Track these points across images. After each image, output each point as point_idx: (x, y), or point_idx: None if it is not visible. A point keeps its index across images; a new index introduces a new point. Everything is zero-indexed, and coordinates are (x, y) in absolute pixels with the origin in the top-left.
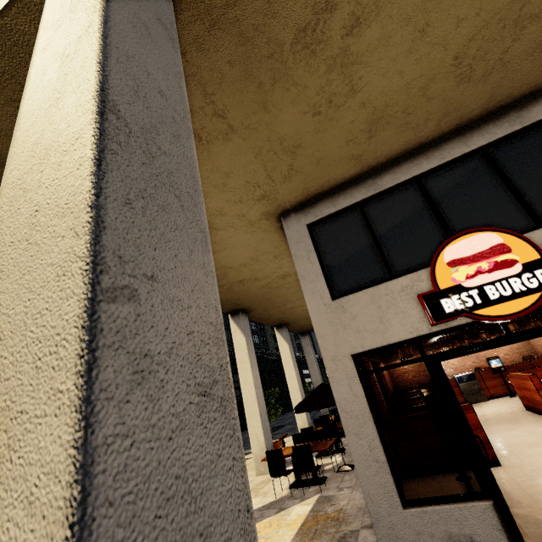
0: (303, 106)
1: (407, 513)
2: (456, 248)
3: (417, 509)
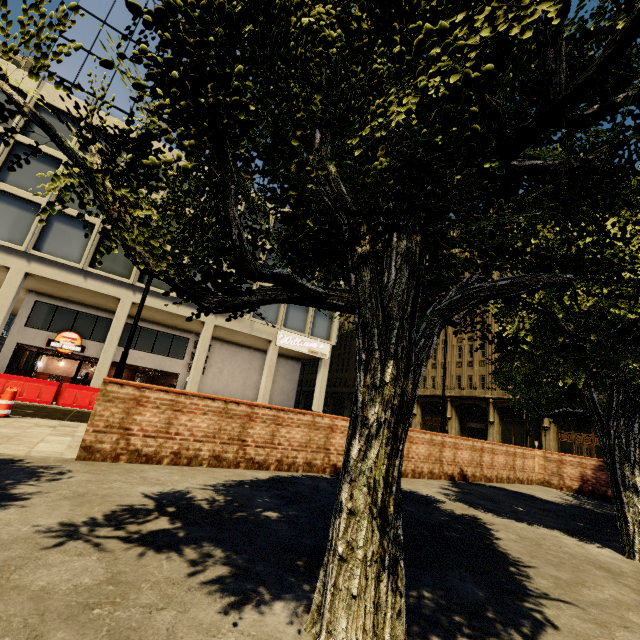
0: (50, 288)
1: None
2: (68, 334)
3: None
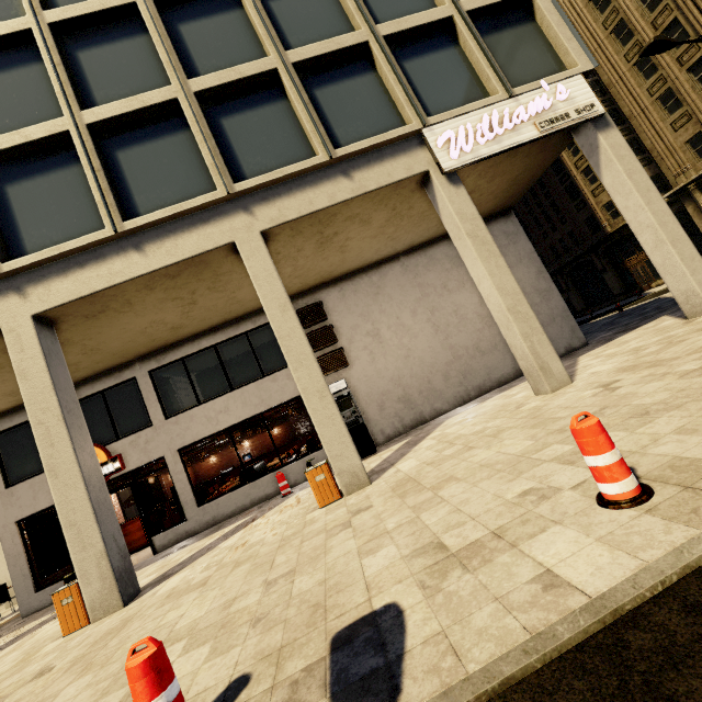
0: None
1: (37, 594)
2: None
3: (42, 591)
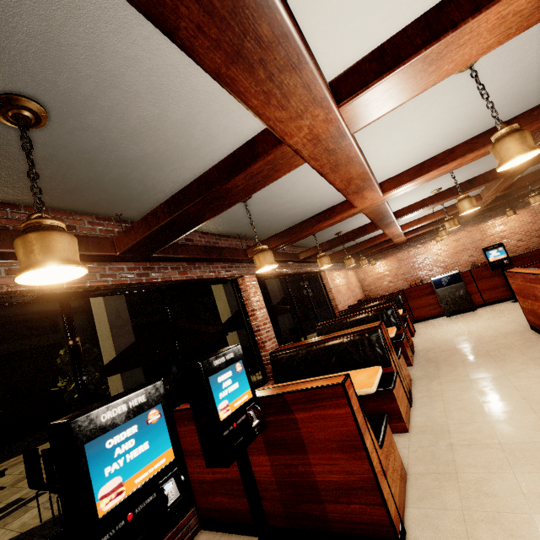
0: None
1: None
2: None
3: None
